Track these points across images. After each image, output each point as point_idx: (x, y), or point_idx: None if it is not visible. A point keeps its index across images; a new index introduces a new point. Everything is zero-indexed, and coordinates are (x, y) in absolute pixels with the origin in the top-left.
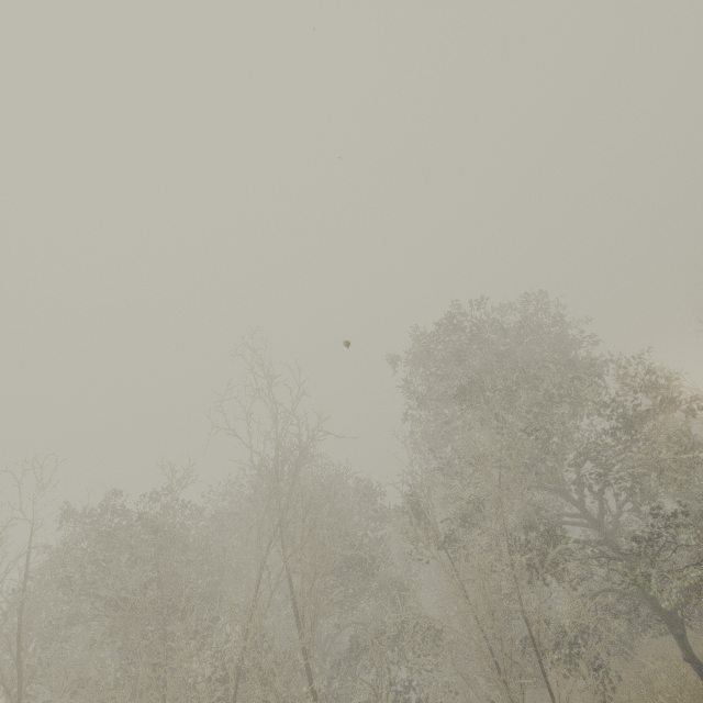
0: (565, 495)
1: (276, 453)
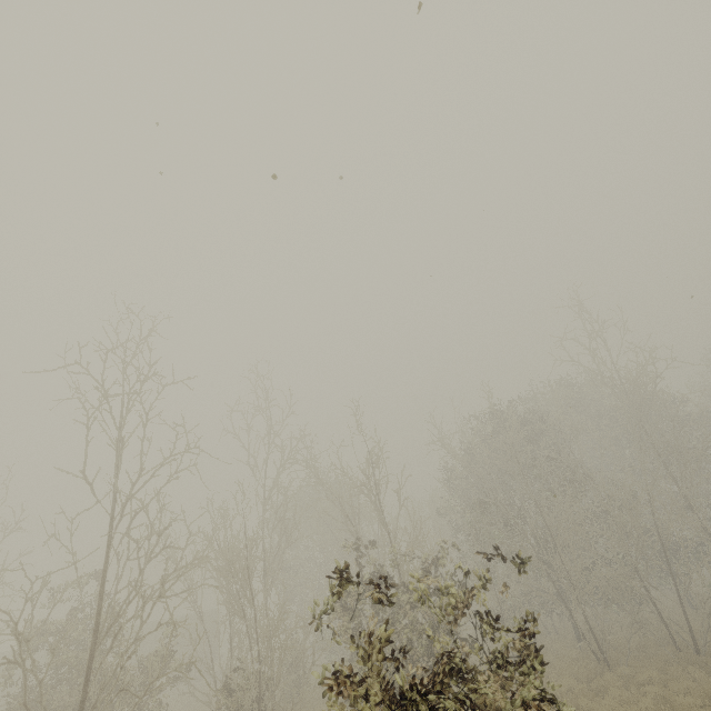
0: None
1: (639, 376)
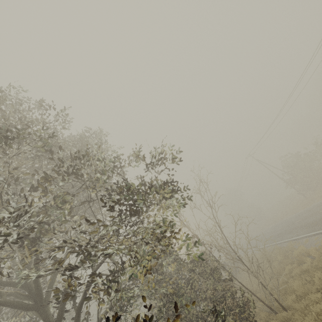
0: (41, 312)
1: None
